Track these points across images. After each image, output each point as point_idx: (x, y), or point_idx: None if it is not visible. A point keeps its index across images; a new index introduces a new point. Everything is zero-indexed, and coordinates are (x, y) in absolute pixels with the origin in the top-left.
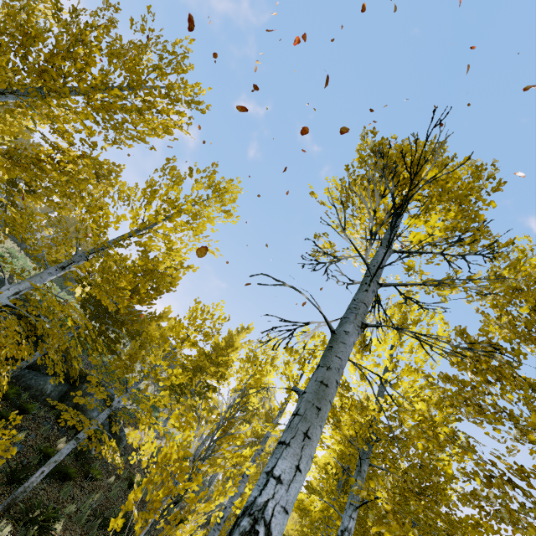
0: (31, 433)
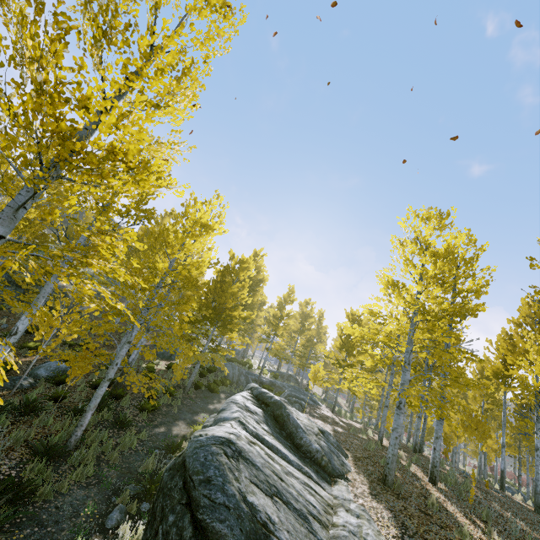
0: (11, 318)
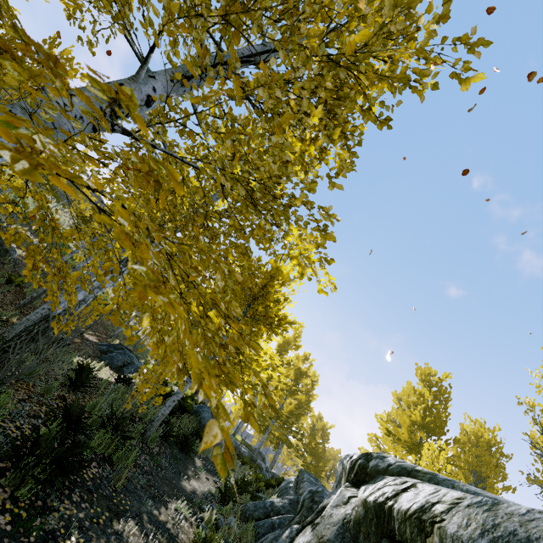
0: None
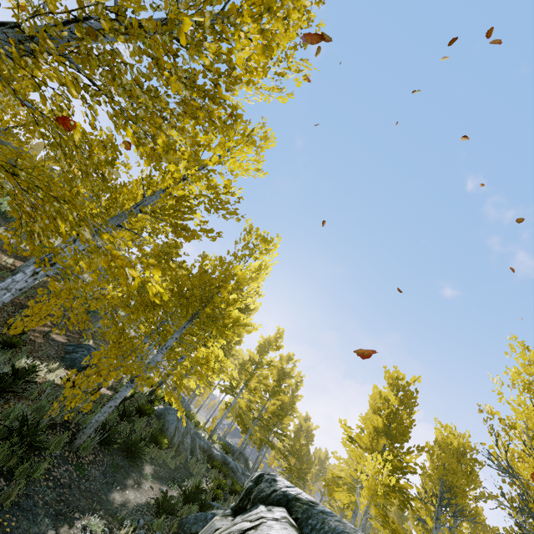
0: None
